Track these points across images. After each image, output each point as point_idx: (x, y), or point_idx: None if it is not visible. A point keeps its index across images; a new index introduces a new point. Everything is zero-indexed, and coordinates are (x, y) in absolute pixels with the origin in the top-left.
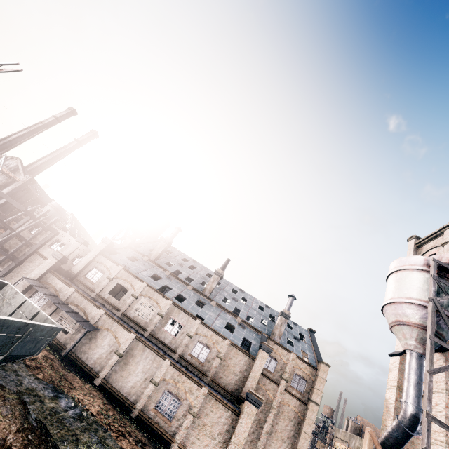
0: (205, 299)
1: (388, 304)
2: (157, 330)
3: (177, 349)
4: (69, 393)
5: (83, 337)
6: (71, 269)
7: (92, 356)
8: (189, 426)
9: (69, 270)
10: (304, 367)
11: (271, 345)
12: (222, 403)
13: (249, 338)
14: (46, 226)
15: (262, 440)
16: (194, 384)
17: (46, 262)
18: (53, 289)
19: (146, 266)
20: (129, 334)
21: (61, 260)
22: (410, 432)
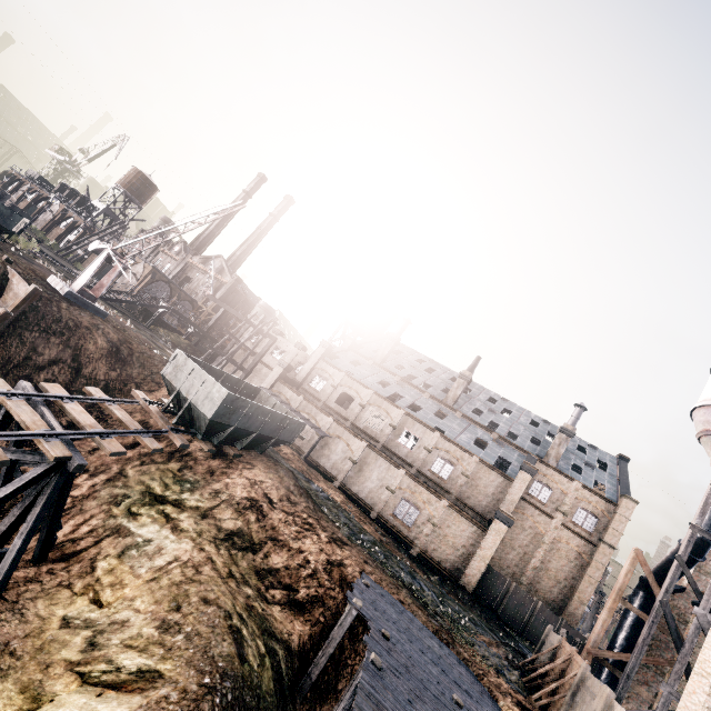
0: (448, 409)
1: (696, 408)
2: (390, 442)
3: (414, 463)
4: (316, 483)
5: (318, 441)
6: (296, 378)
7: (329, 461)
8: (429, 533)
9: (293, 379)
10: (594, 501)
11: (543, 469)
12: (466, 518)
13: (508, 458)
14: (265, 334)
15: (527, 575)
16: (433, 495)
17: (274, 371)
18: (284, 397)
19: (372, 372)
20: (360, 442)
21: (286, 369)
22: (691, 556)
